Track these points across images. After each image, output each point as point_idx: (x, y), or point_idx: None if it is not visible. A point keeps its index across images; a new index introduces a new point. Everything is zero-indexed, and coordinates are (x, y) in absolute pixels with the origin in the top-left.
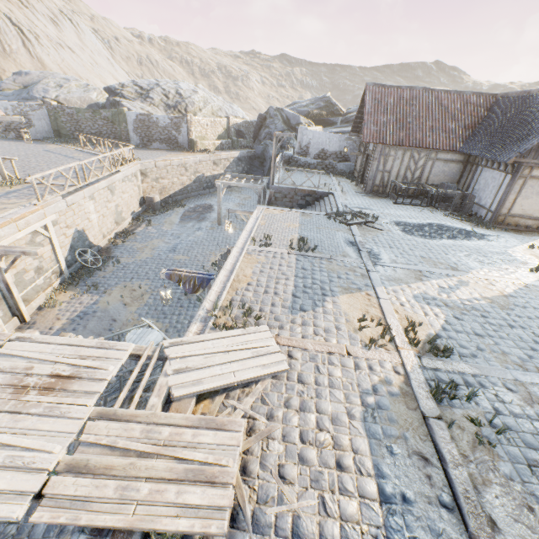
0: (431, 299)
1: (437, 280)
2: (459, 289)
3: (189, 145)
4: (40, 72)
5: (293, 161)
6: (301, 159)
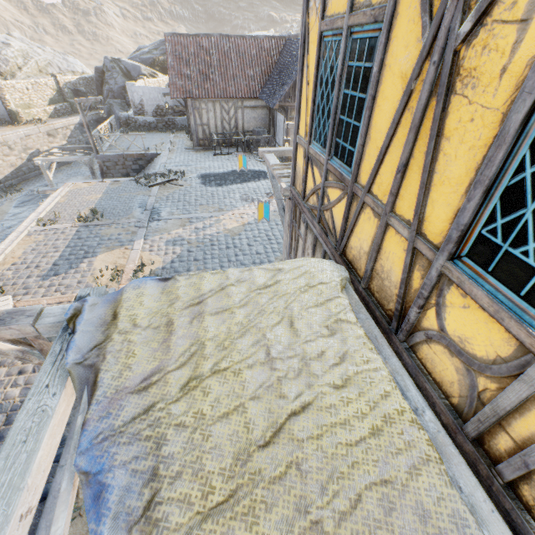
0: (180, 240)
1: (198, 223)
2: (211, 227)
3: (11, 116)
4: None
5: (132, 122)
6: (139, 119)
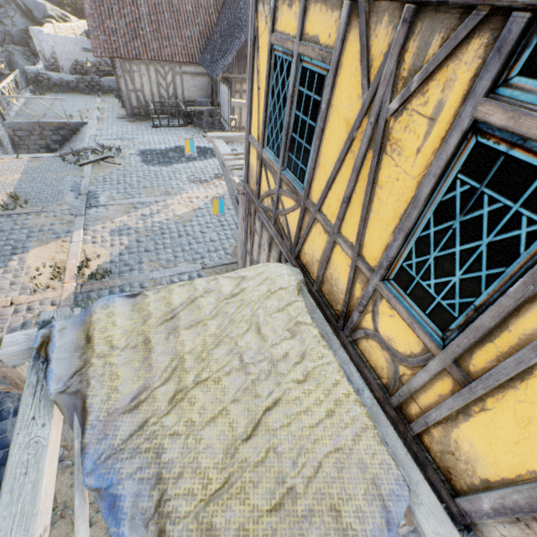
0: (126, 230)
1: (144, 209)
2: (159, 213)
3: None
4: None
5: (44, 79)
6: (53, 76)
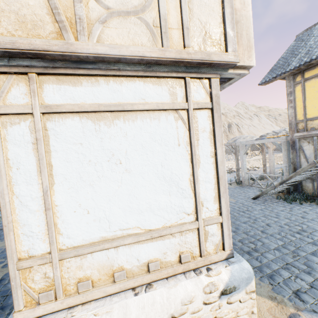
0: None
1: None
2: None
3: None
4: (239, 136)
5: None
6: None
